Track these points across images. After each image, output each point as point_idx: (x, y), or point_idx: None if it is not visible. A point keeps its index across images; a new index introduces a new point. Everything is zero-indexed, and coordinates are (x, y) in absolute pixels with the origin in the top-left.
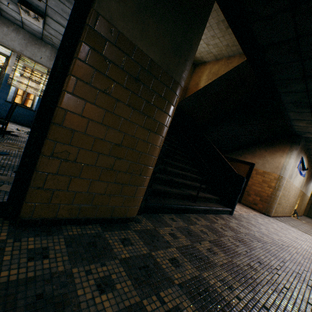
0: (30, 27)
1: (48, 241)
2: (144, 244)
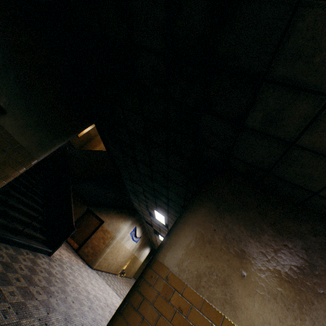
0: None
1: None
2: None
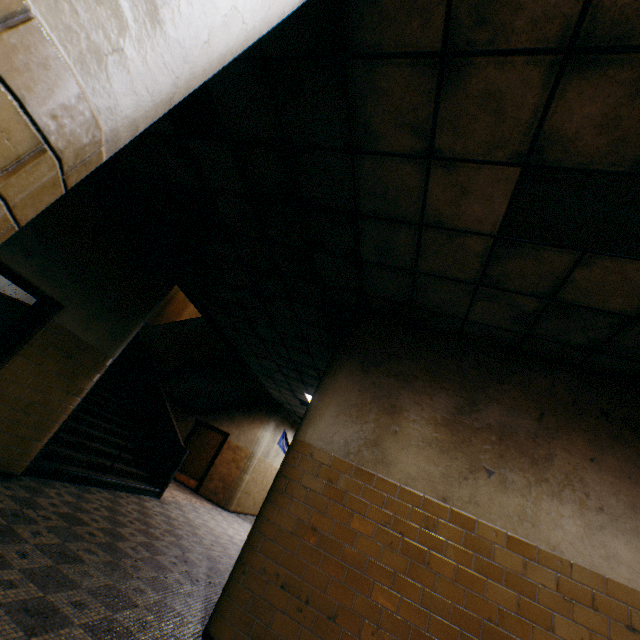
0: None
1: None
2: (27, 492)
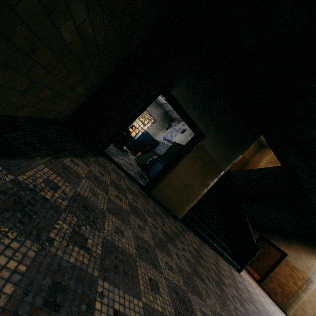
0: (158, 100)
1: (155, 204)
2: (181, 228)
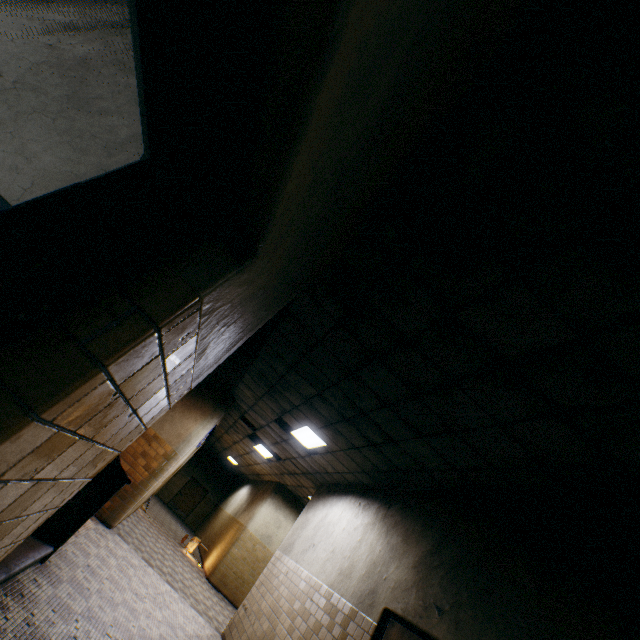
0: None
1: None
2: None
